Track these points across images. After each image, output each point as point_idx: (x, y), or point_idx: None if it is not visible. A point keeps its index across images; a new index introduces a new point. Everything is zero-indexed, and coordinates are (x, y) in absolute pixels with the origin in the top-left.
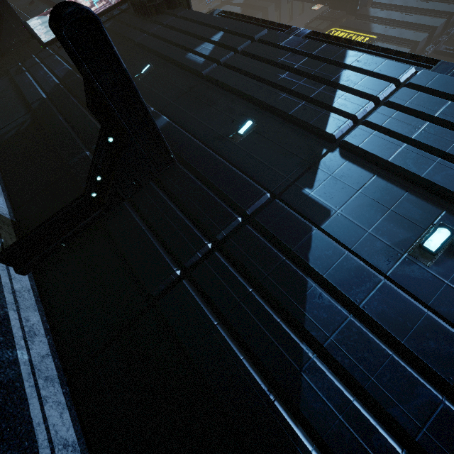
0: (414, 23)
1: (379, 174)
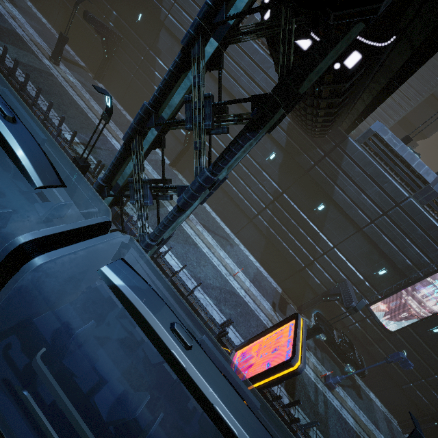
0: None
1: (172, 37)
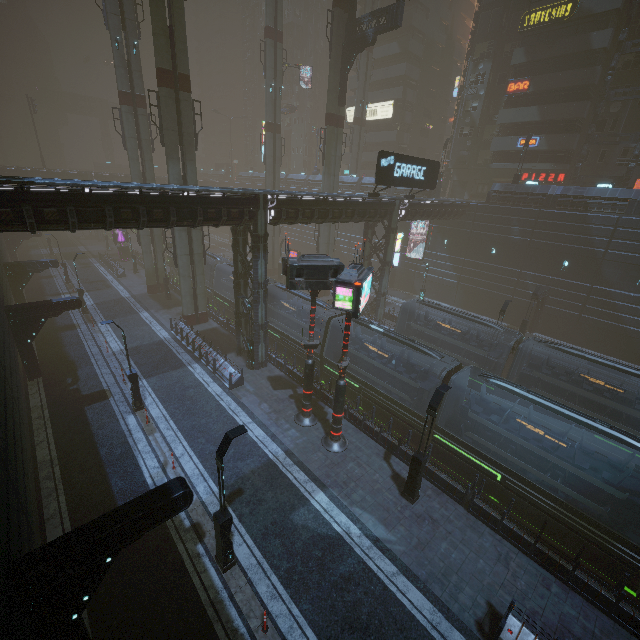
0: None
1: (621, 265)
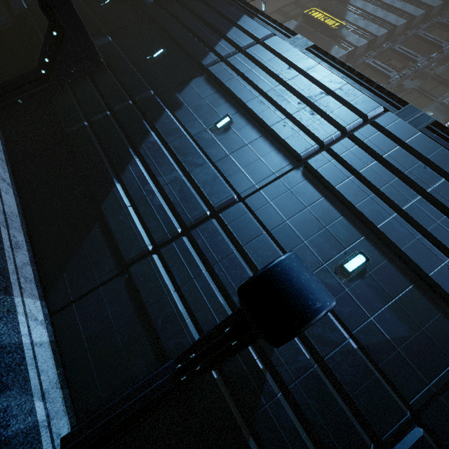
0: (381, 19)
1: (218, 91)
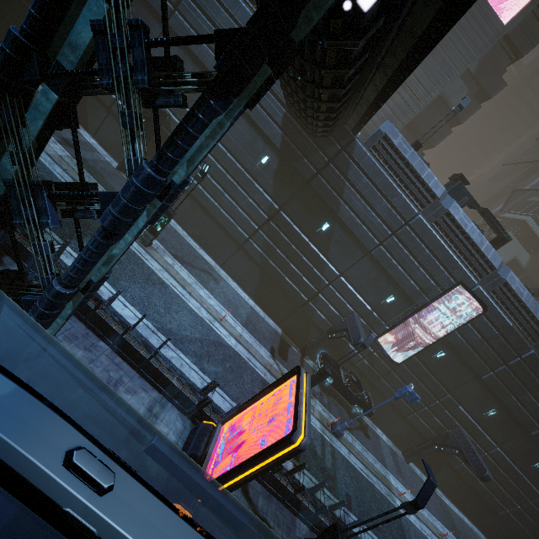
0: None
1: None
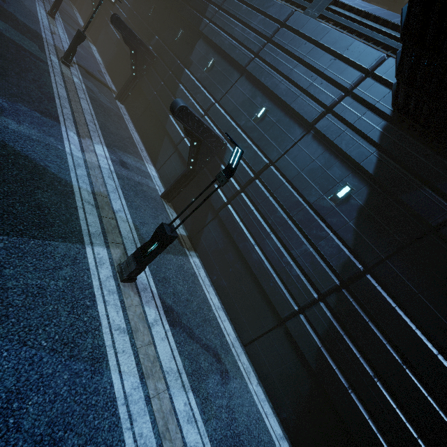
0: None
1: (209, 44)
